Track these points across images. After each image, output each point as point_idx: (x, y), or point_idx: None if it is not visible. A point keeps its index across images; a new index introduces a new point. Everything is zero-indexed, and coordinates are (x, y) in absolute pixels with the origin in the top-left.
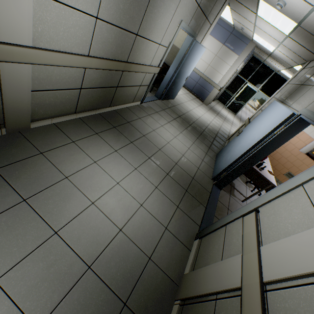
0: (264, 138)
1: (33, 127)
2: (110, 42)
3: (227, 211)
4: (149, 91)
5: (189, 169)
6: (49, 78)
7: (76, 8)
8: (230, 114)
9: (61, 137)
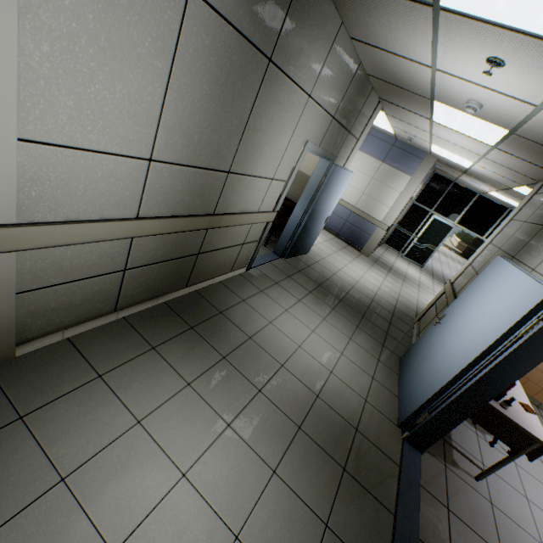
0: (498, 342)
1: (22, 353)
2: (178, 191)
3: (447, 516)
4: (263, 244)
5: (345, 406)
6: (56, 266)
7: (108, 152)
8: (413, 267)
9: (76, 369)
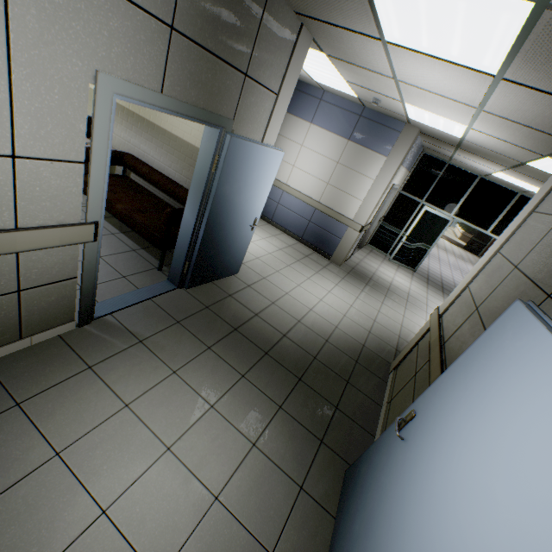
0: None
1: None
2: None
3: None
4: (158, 266)
5: None
6: None
7: None
8: (402, 272)
9: None
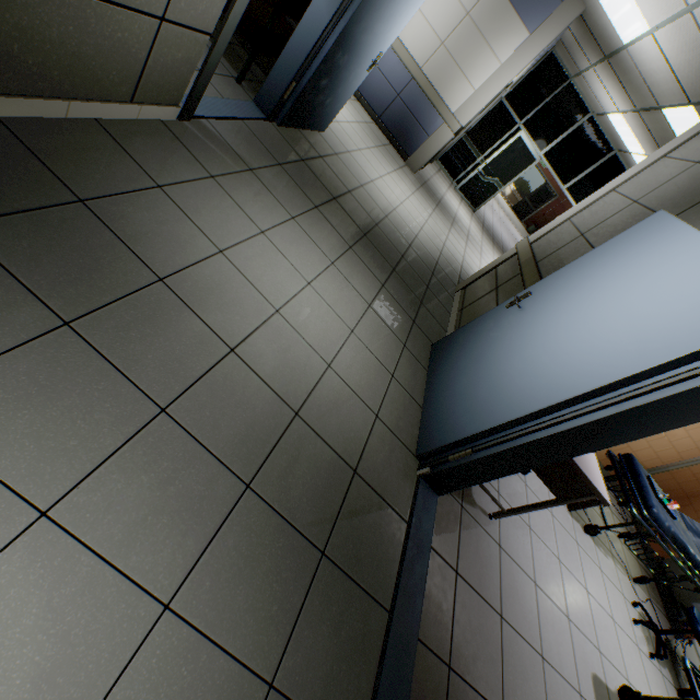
0: (648, 374)
1: None
2: None
3: (454, 585)
4: (234, 76)
5: (344, 430)
6: None
7: None
8: (465, 208)
9: None
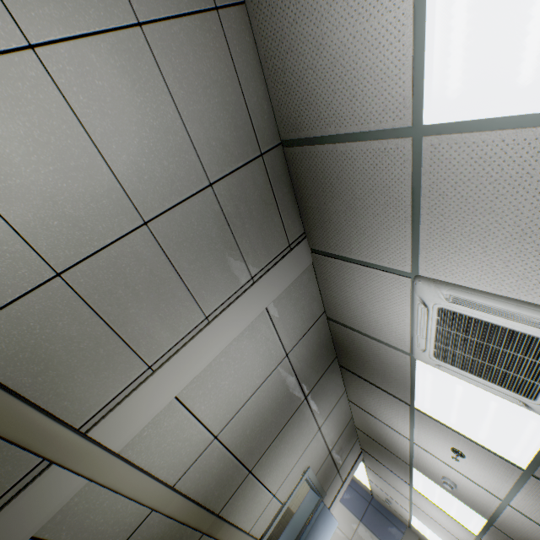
0: None
1: None
2: (212, 473)
3: None
4: None
5: None
6: (84, 514)
7: (201, 420)
8: None
9: None
